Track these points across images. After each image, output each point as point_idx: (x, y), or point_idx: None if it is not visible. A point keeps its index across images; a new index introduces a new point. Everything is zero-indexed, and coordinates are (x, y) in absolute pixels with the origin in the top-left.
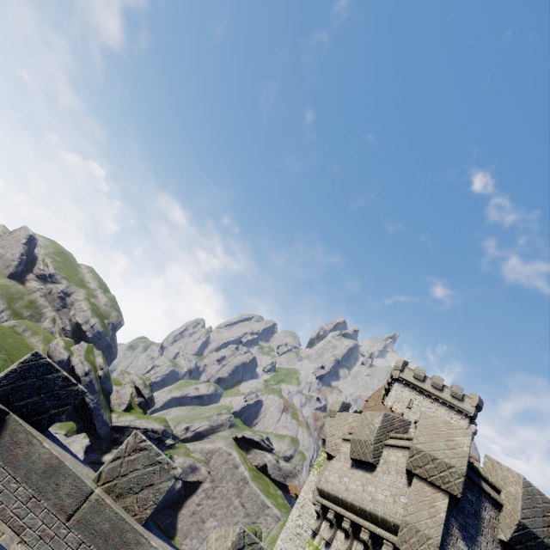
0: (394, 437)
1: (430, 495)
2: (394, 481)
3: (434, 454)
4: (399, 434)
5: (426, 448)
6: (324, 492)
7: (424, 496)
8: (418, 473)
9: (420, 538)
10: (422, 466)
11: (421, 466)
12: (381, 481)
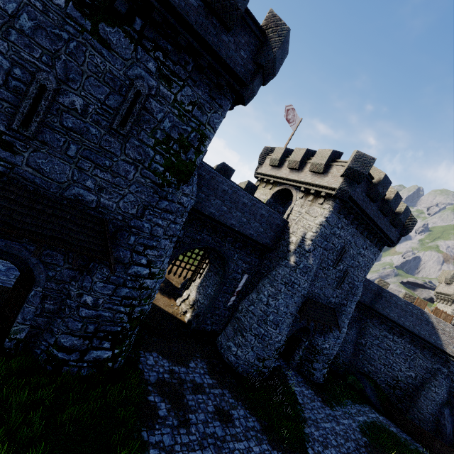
0: None
1: None
2: None
3: None
4: None
5: None
6: (437, 292)
7: None
8: None
9: None
10: None
11: None
12: (451, 287)
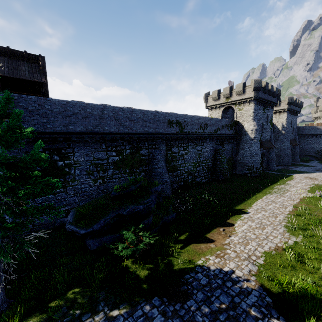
0: (318, 109)
1: (321, 113)
2: (319, 113)
3: (321, 110)
4: (318, 109)
5: (320, 110)
6: (313, 118)
7: (321, 113)
8: (320, 112)
9: (321, 116)
10: (320, 111)
11: (320, 111)
12: (318, 114)
